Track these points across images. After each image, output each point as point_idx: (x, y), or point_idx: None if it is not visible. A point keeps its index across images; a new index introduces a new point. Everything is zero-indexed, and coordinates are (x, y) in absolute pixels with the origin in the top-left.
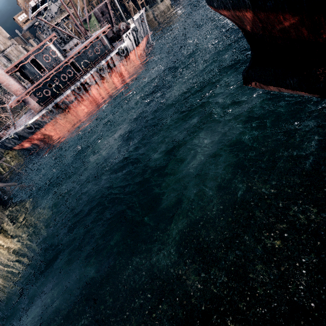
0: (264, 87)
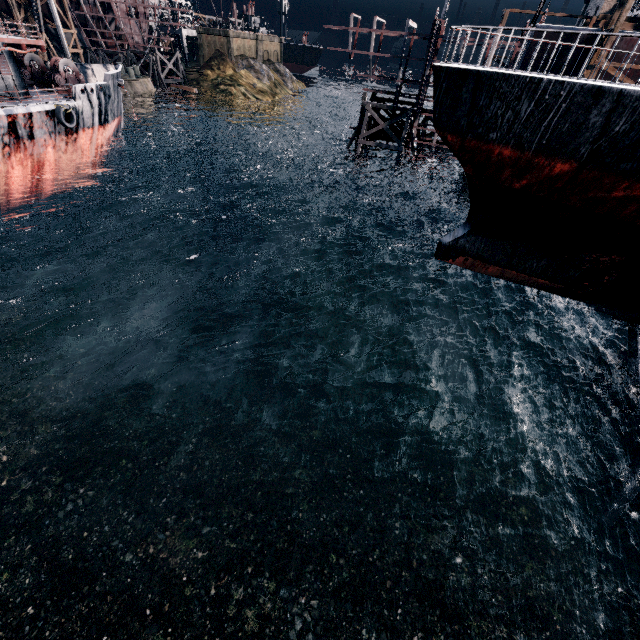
0: (476, 266)
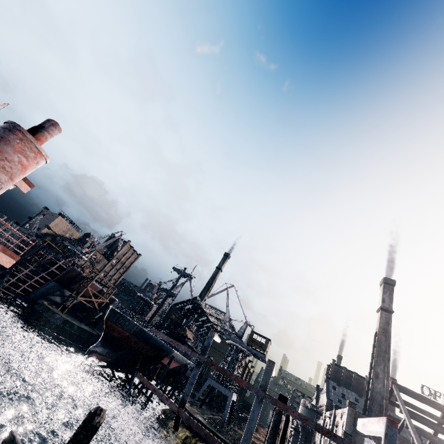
0: (97, 356)
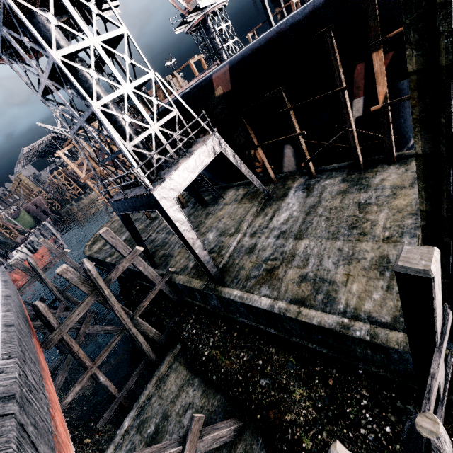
0: None
